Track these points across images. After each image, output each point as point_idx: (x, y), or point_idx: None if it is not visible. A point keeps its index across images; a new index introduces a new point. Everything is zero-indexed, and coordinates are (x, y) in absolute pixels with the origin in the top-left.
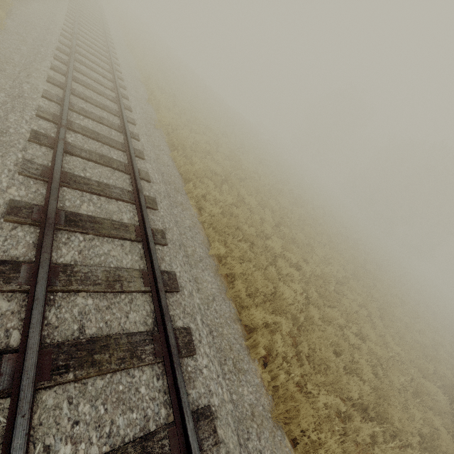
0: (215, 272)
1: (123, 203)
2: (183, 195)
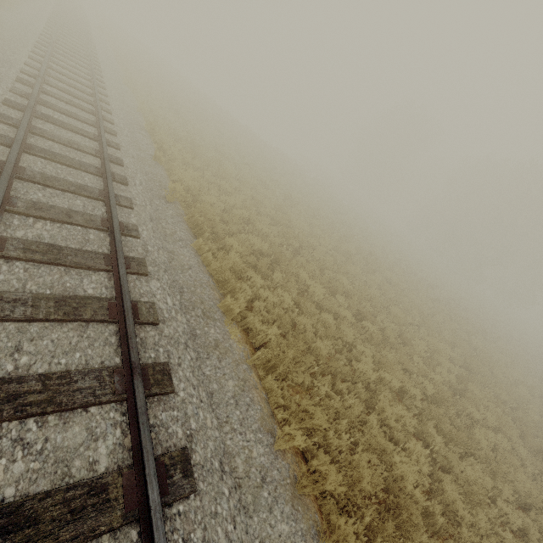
0: (291, 497)
1: (99, 411)
2: (217, 322)
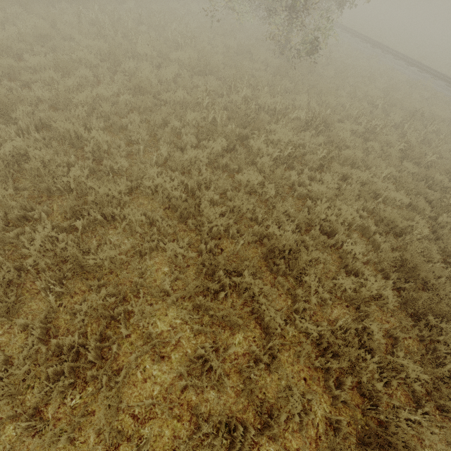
0: None
1: None
2: None
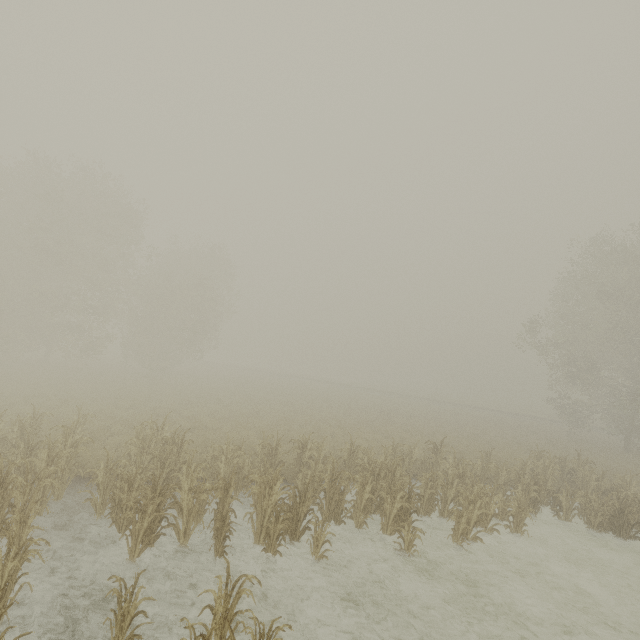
0: None
1: None
2: None
